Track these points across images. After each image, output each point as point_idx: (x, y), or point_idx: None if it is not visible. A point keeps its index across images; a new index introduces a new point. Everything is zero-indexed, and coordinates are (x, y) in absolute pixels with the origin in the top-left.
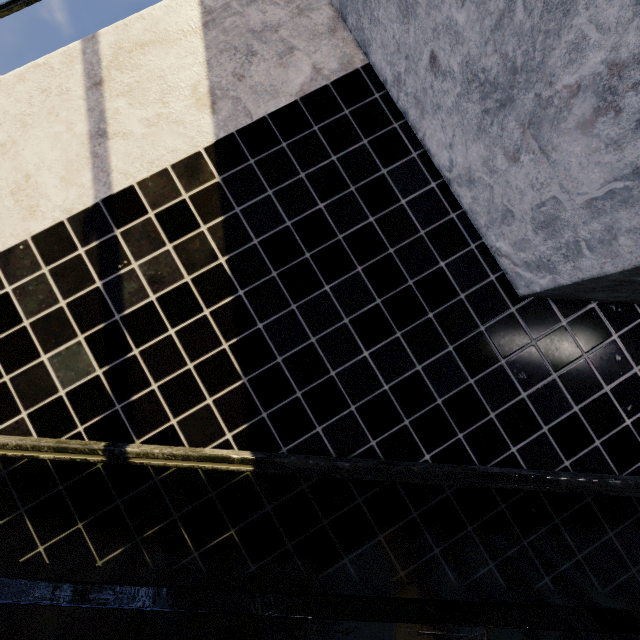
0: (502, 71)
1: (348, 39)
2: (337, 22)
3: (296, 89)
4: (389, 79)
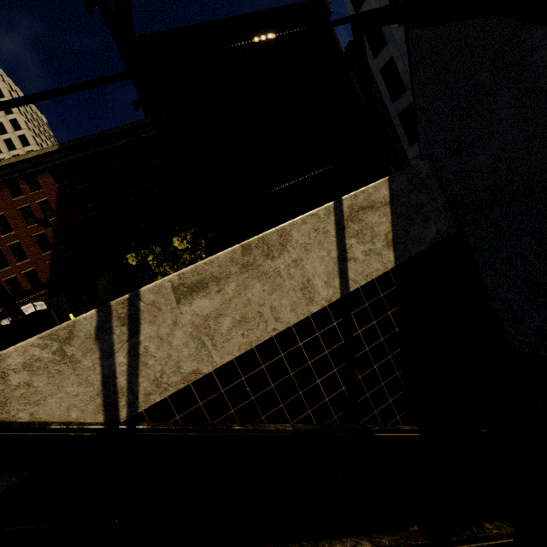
0: (546, 285)
1: (451, 216)
2: (447, 206)
3: (429, 241)
4: (470, 243)
